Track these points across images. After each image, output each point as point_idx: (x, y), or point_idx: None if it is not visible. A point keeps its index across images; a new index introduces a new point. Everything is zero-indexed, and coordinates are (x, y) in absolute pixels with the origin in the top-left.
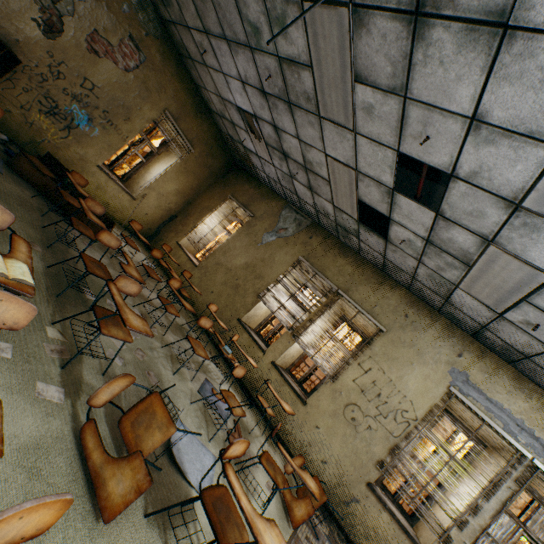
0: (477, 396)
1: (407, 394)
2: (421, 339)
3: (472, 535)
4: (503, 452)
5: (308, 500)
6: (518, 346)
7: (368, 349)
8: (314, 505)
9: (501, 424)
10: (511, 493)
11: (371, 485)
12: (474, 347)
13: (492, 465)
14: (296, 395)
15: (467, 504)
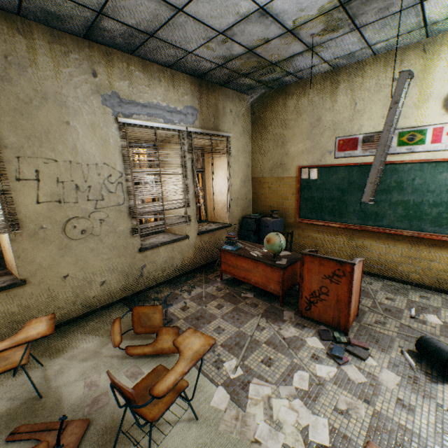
0: (137, 110)
1: (97, 161)
2: (45, 81)
3: (193, 202)
4: (172, 140)
5: (165, 329)
6: (143, 25)
7: (4, 150)
8: (160, 320)
9: (162, 121)
10: (191, 161)
11: (143, 248)
12: (98, 53)
13: (173, 154)
14: (1, 292)
15: (184, 191)
